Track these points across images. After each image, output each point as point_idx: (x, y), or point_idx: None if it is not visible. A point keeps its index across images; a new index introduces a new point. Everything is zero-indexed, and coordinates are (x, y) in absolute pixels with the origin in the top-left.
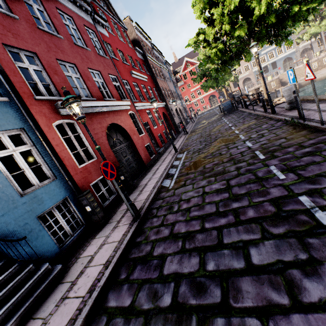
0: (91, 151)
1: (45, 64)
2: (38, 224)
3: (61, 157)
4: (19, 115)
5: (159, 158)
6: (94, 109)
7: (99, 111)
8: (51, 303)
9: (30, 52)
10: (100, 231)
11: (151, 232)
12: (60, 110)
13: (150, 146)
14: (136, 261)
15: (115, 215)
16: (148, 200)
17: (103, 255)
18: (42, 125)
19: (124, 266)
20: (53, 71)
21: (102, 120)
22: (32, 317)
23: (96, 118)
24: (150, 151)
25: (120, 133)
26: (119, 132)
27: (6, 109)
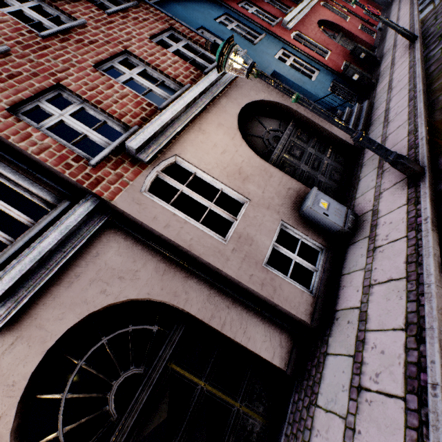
0: (323, 48)
1: (254, 3)
2: (332, 94)
3: (311, 56)
4: (275, 41)
5: (386, 29)
6: (300, 16)
7: (303, 16)
8: (381, 101)
9: (243, 2)
10: (376, 84)
11: (441, 24)
12: (287, 26)
13: (363, 28)
14: (440, 35)
15: (381, 73)
16: (416, 30)
17: (400, 69)
18: (288, 41)
19: (429, 47)
20: (260, 5)
21: (310, 22)
22: (373, 112)
23: (305, 23)
24: (366, 32)
25: (326, 30)
26: (325, 29)
27: (269, 41)
